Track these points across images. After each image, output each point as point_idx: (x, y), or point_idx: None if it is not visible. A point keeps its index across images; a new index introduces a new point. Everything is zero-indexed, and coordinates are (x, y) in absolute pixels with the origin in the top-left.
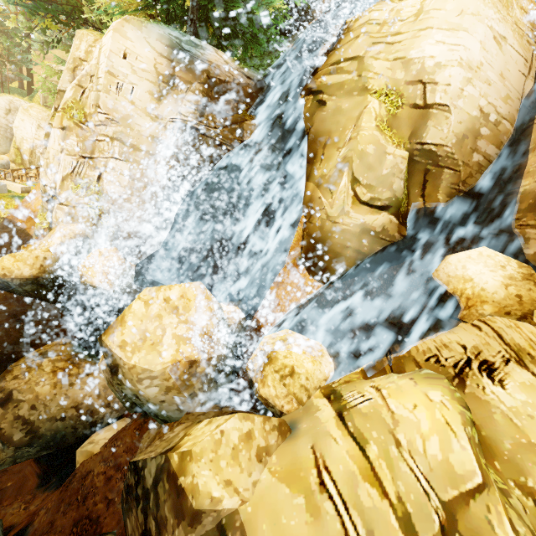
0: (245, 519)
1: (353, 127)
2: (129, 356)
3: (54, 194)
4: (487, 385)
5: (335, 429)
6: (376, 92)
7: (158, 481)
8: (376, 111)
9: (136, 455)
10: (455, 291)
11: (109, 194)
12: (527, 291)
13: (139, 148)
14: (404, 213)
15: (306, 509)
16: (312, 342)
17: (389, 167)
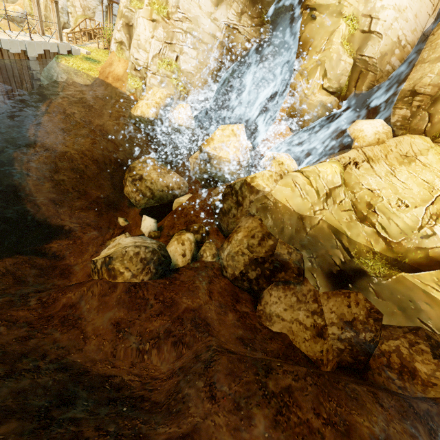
0: (272, 193)
1: (328, 40)
2: (217, 153)
3: (145, 67)
4: (353, 169)
5: (299, 175)
6: (346, 17)
7: (242, 187)
8: (343, 32)
9: (215, 195)
10: (354, 137)
11: (184, 71)
12: (382, 138)
13: (203, 41)
14: (343, 96)
15: (290, 190)
16: (289, 155)
17: (342, 69)
